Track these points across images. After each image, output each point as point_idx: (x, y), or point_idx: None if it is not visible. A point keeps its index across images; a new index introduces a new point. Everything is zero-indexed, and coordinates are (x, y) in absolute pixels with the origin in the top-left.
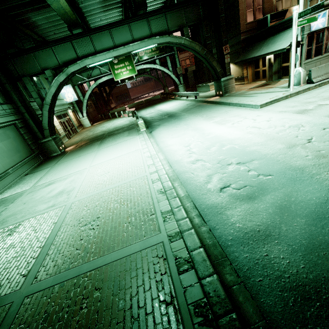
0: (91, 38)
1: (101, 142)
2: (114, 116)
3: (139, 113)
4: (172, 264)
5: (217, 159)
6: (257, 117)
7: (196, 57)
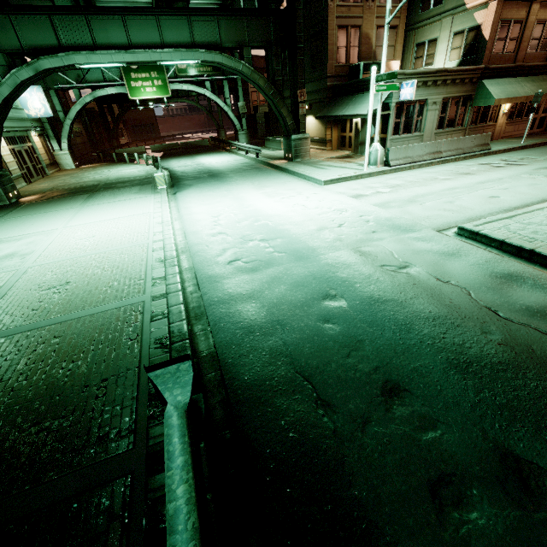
0: (88, 20)
1: (89, 196)
2: (123, 160)
3: (166, 162)
4: (147, 316)
5: (243, 234)
6: (312, 195)
7: None
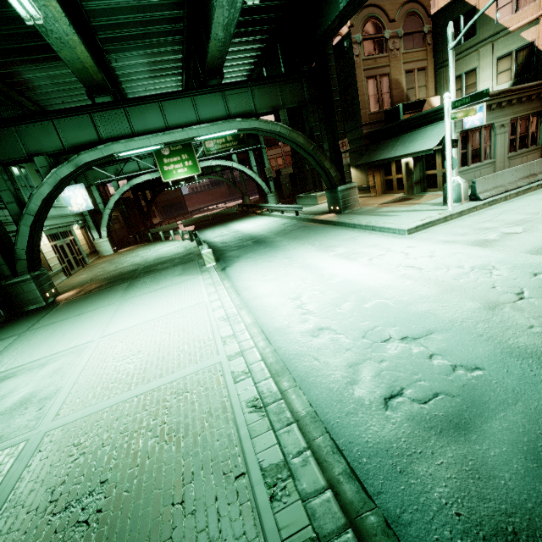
0: (126, 112)
1: (129, 285)
2: (158, 239)
3: (201, 234)
4: None
5: (360, 327)
6: (410, 250)
7: (295, 155)
